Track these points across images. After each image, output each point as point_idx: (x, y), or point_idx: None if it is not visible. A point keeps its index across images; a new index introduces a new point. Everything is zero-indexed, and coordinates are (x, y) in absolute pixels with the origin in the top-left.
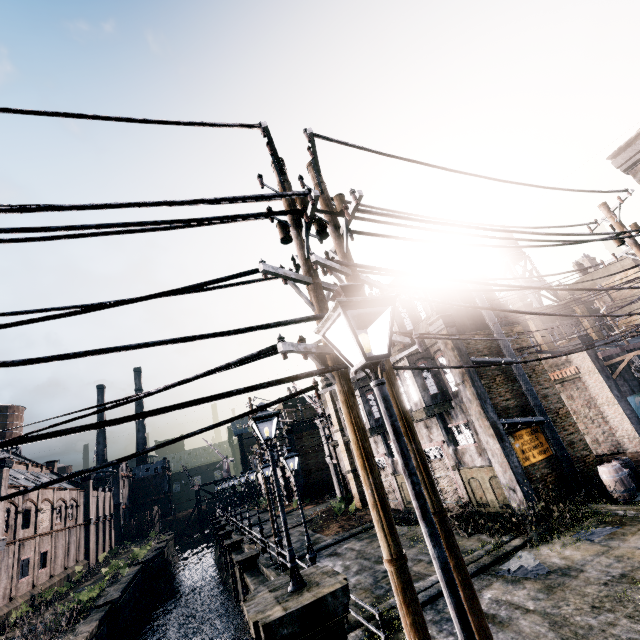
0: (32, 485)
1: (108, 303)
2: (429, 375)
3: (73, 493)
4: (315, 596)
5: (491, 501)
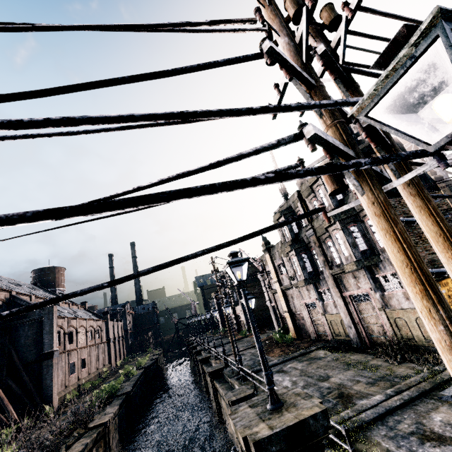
0: (72, 317)
1: (81, 83)
2: (359, 235)
3: (98, 322)
4: (297, 418)
5: (417, 336)
